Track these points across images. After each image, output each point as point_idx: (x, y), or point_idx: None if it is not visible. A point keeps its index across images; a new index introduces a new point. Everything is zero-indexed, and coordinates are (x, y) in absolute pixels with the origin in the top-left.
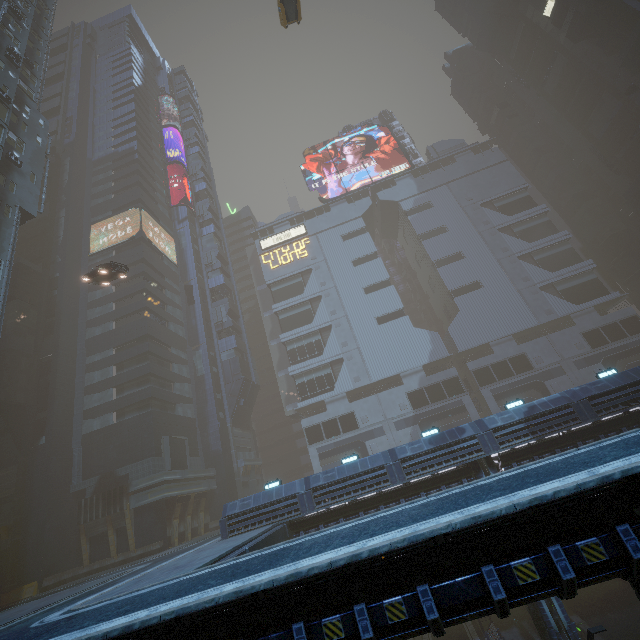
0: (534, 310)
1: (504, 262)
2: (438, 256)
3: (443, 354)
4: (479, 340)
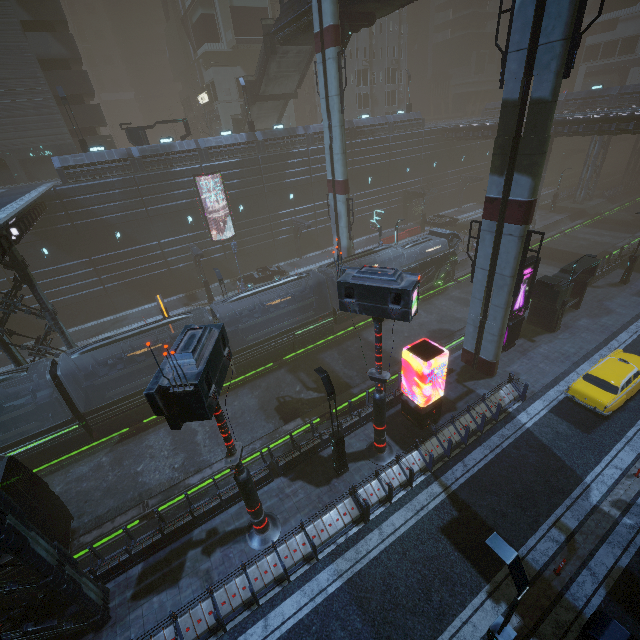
0: None
1: None
2: None
3: None
4: None
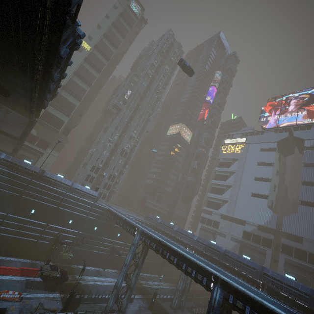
0: None
1: None
2: (307, 179)
3: (272, 226)
4: (297, 232)
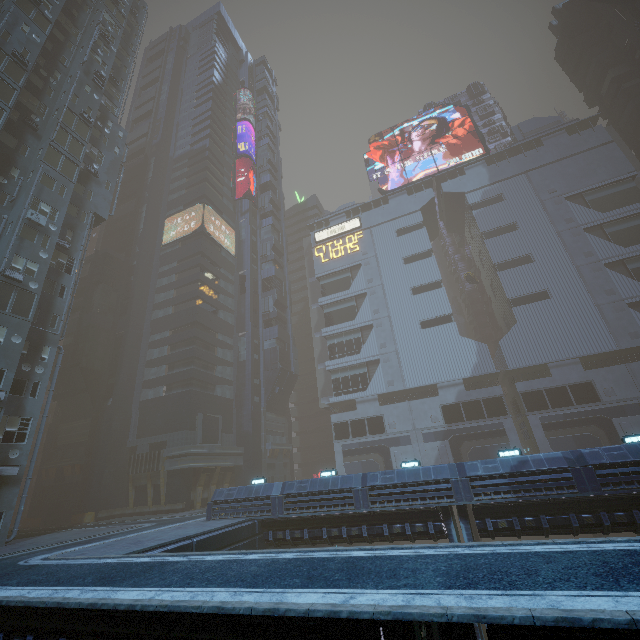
0: (614, 331)
1: (584, 269)
2: (501, 258)
3: (489, 369)
4: (535, 359)
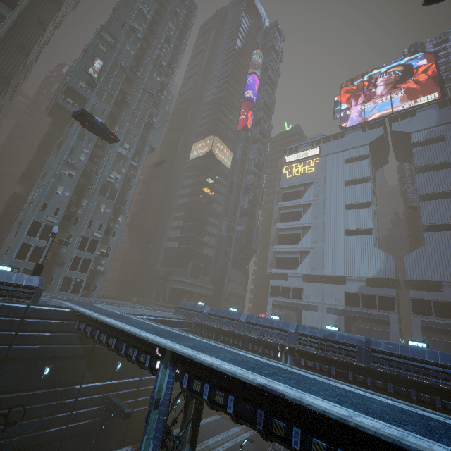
0: None
1: None
2: (427, 190)
3: (390, 275)
4: (432, 276)
